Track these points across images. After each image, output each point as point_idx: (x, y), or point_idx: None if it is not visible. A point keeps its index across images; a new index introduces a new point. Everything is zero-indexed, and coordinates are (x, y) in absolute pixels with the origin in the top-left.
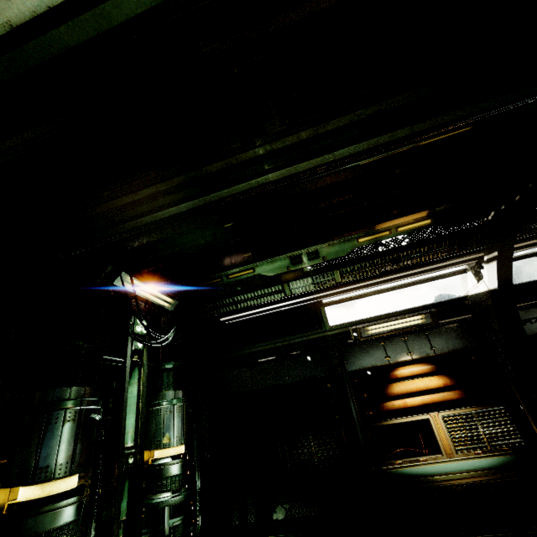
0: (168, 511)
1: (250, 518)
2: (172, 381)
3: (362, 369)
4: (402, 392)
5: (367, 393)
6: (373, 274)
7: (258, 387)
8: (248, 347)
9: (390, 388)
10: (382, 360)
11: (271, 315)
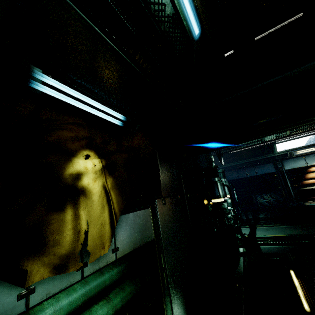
0: (232, 211)
1: (250, 217)
2: (222, 175)
3: (292, 168)
4: (313, 177)
5: (294, 178)
6: (306, 130)
7: (241, 177)
8: (236, 162)
9: (307, 175)
10: (303, 164)
11: (249, 149)
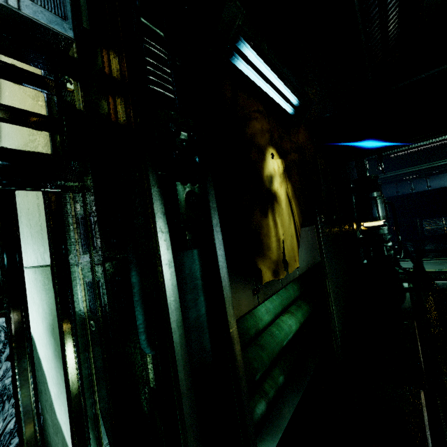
0: None
1: (410, 249)
2: None
3: None
4: None
5: None
6: None
7: (402, 193)
8: (398, 171)
9: None
10: None
11: (425, 149)
